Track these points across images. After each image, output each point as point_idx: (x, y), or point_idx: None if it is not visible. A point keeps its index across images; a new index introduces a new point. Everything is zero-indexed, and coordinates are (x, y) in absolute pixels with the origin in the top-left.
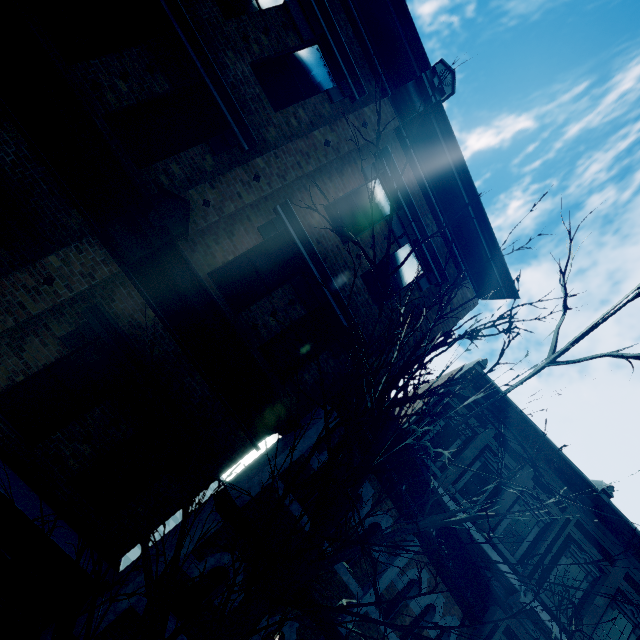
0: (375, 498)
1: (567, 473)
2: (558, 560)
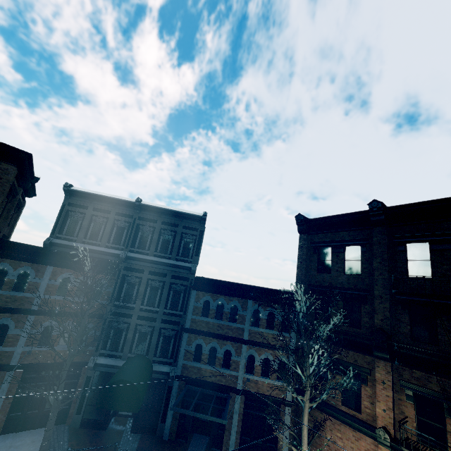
0: (13, 265)
1: (124, 204)
2: (138, 235)
